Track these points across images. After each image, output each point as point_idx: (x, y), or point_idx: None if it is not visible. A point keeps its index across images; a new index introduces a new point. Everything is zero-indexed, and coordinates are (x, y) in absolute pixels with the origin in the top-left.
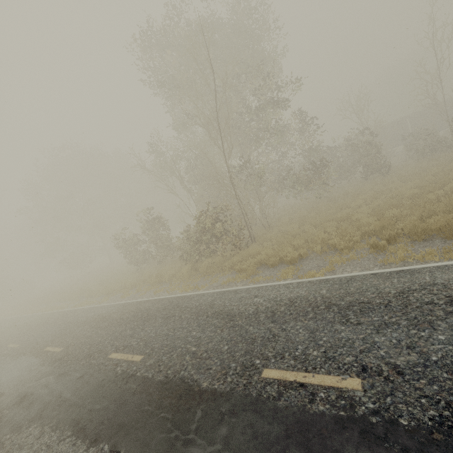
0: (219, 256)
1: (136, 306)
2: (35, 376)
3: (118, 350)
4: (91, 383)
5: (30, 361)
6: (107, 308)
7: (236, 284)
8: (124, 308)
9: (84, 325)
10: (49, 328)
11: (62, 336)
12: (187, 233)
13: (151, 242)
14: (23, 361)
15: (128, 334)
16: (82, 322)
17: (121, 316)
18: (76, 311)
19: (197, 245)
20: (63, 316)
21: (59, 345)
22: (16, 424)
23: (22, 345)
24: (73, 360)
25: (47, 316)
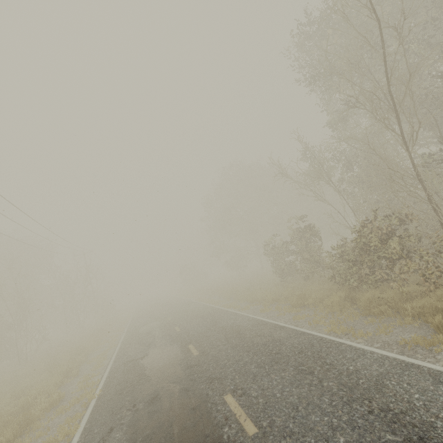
0: (393, 290)
1: (270, 330)
2: (171, 375)
3: (235, 393)
4: (197, 429)
5: (177, 353)
6: (244, 319)
7: (432, 356)
8: (259, 327)
9: (221, 332)
10: (200, 322)
11: (204, 337)
12: (340, 248)
13: (296, 254)
14: (173, 350)
15: (251, 371)
16: (221, 328)
17: (252, 338)
18: (222, 311)
19: (355, 267)
20: (213, 314)
21: (198, 348)
22: (136, 432)
23: (180, 332)
24: (198, 376)
25: (205, 309)
